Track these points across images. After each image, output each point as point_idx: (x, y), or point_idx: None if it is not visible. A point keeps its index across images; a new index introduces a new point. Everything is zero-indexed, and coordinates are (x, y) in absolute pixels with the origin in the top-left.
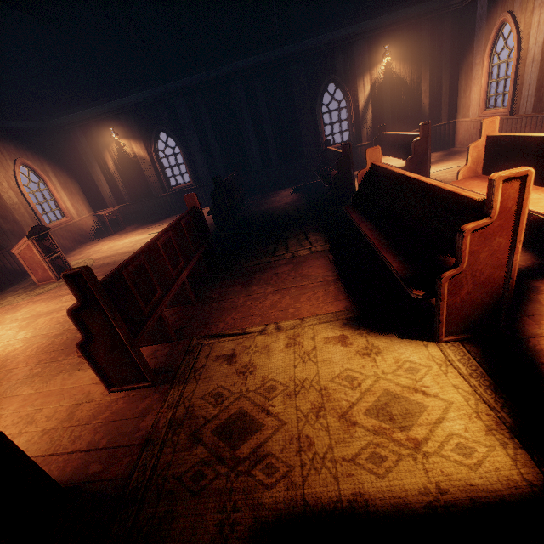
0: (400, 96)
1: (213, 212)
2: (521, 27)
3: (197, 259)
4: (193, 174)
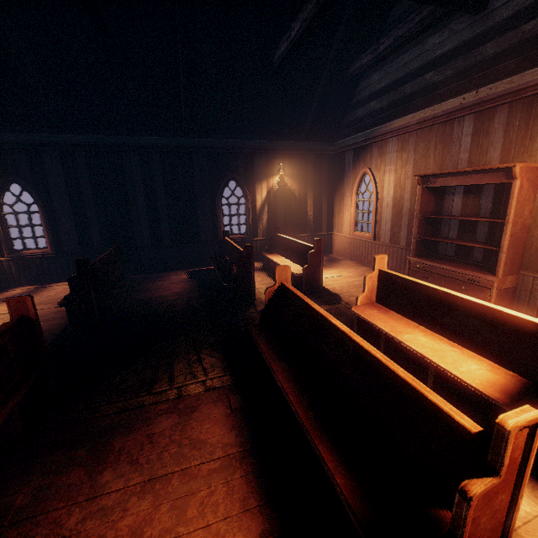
0: (291, 205)
1: (69, 303)
2: (377, 181)
3: (0, 423)
4: (53, 240)
